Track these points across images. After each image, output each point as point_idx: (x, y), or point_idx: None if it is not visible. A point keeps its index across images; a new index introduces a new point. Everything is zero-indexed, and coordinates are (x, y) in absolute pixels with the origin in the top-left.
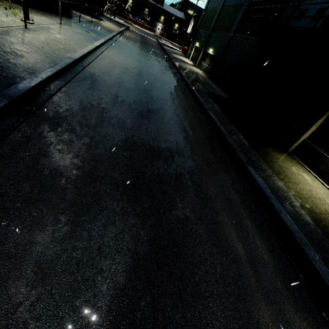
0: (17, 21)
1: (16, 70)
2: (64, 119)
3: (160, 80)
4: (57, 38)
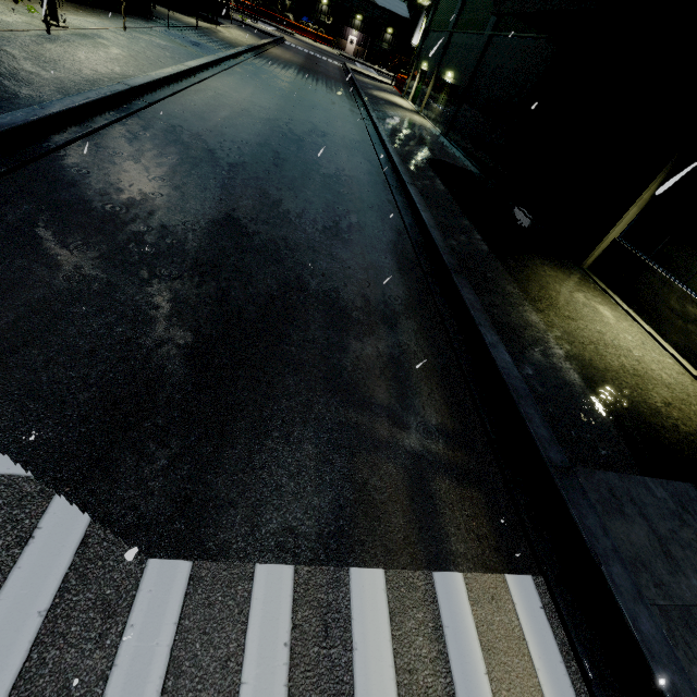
0: (35, 23)
1: (16, 103)
2: (84, 177)
3: (320, 132)
4: (112, 54)
